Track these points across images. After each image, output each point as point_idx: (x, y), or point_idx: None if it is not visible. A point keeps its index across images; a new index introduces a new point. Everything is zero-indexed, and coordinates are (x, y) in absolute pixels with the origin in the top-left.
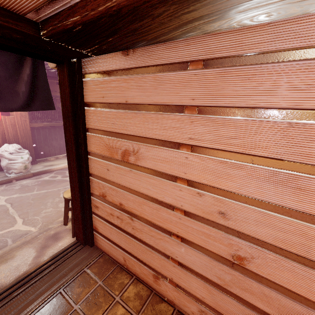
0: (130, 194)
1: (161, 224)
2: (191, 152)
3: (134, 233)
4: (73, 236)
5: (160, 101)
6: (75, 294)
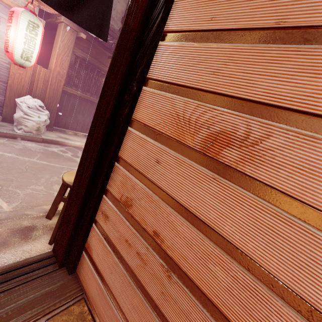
0: (189, 225)
1: None
2: None
3: (161, 305)
4: (50, 241)
5: None
6: None
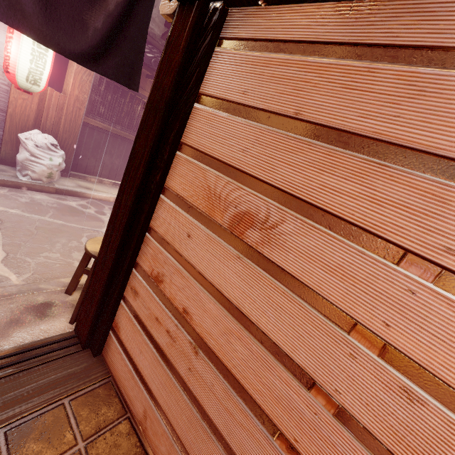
0: (216, 302)
1: (260, 398)
2: (434, 284)
3: (188, 380)
4: (72, 320)
5: (395, 135)
6: (23, 454)
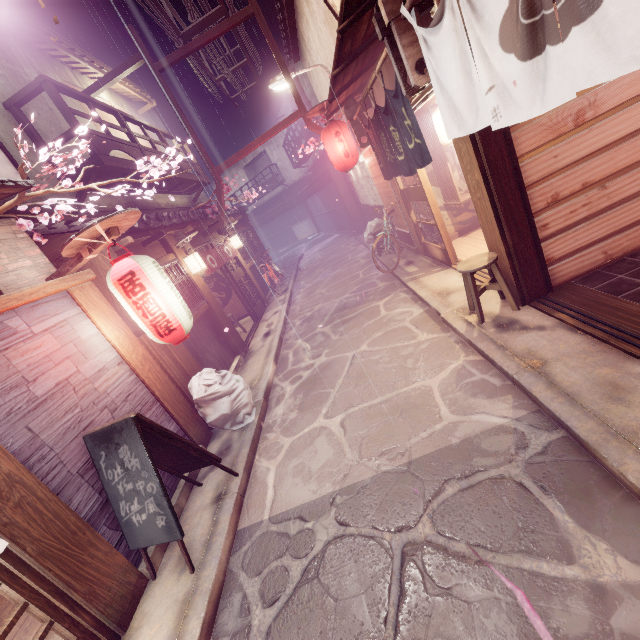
0: (596, 158)
1: None
2: None
3: (611, 202)
4: (518, 308)
5: None
6: (630, 287)
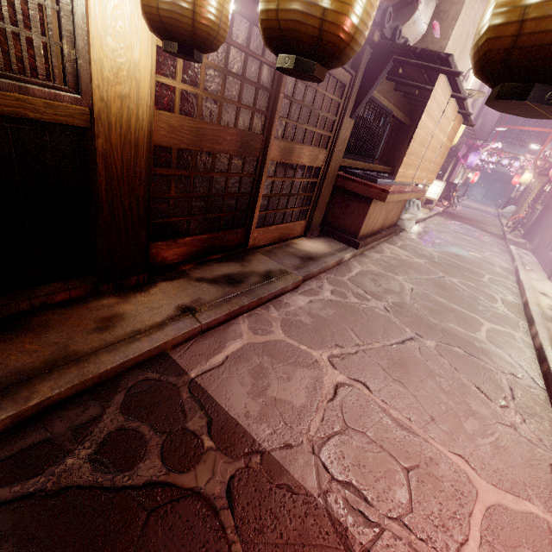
0: None
1: None
2: None
3: None
4: None
5: None
6: None
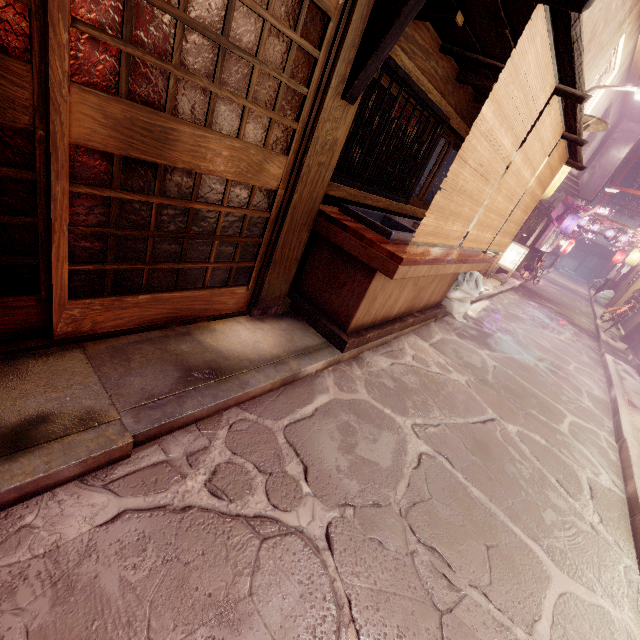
0: None
1: None
2: None
3: None
4: None
5: None
6: None
